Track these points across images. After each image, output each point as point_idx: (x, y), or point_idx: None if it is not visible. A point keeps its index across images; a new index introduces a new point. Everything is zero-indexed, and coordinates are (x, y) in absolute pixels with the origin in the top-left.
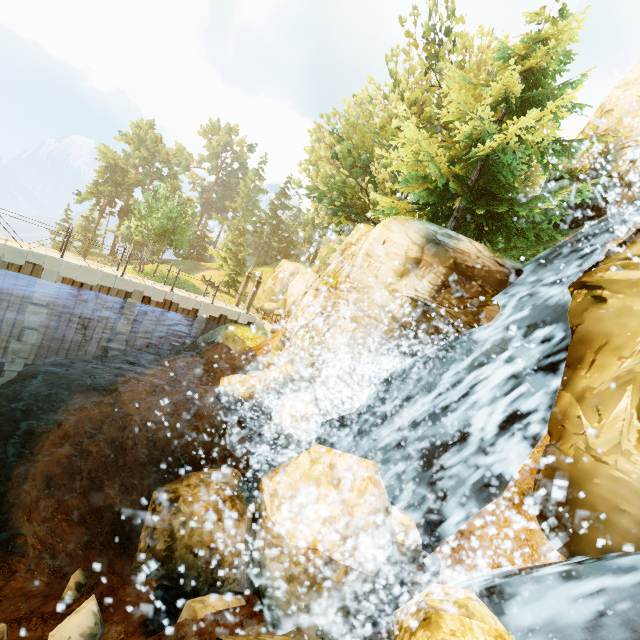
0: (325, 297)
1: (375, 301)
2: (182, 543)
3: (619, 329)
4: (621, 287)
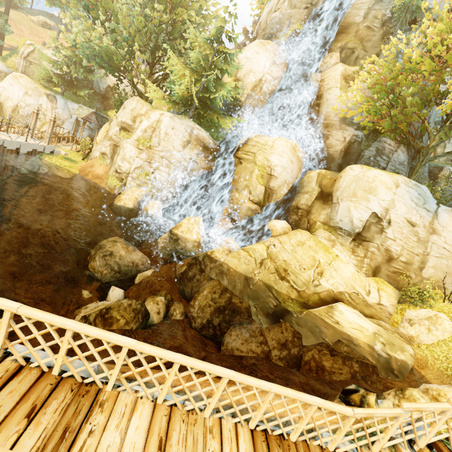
0: (147, 153)
1: (176, 159)
2: (122, 265)
3: (244, 172)
4: (245, 160)
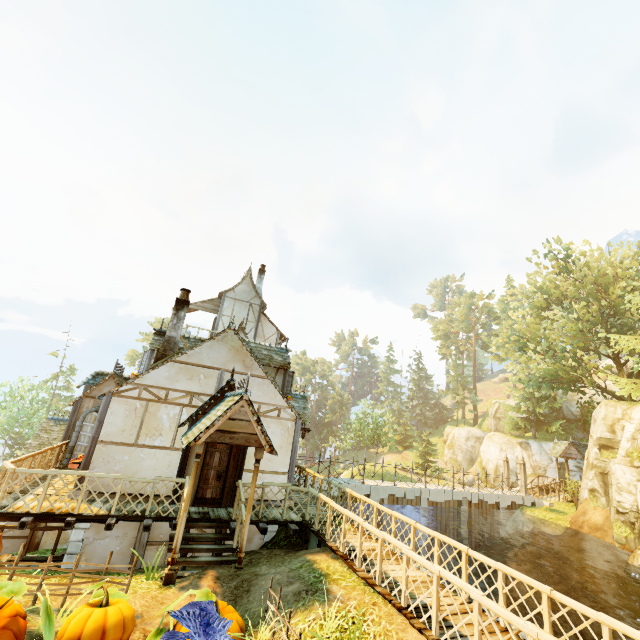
0: None
1: None
2: None
3: None
4: None
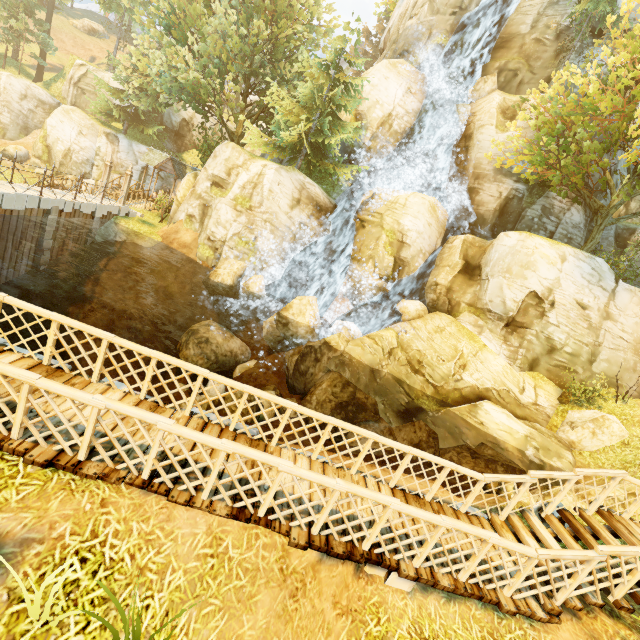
0: (247, 216)
1: (282, 223)
2: (220, 354)
3: (368, 239)
4: (369, 223)
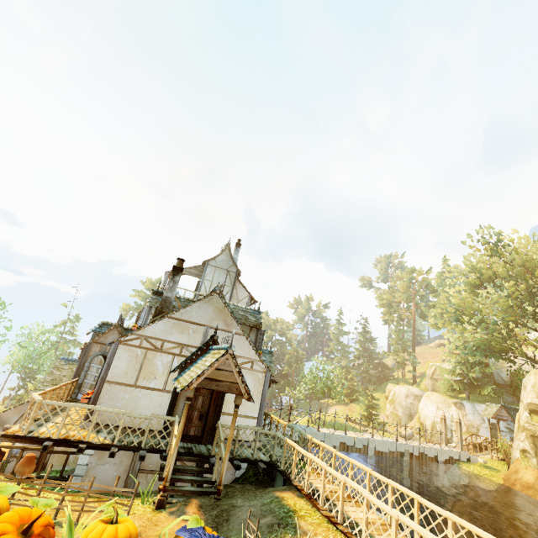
0: None
1: None
2: None
3: None
4: None
